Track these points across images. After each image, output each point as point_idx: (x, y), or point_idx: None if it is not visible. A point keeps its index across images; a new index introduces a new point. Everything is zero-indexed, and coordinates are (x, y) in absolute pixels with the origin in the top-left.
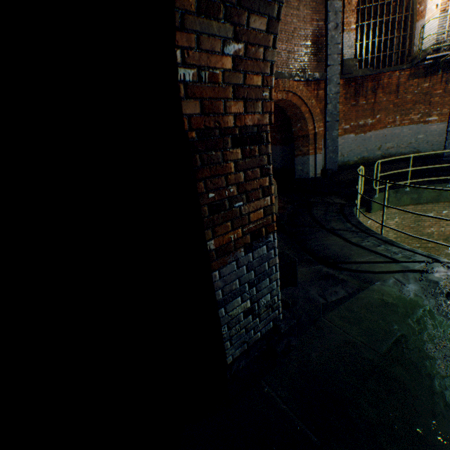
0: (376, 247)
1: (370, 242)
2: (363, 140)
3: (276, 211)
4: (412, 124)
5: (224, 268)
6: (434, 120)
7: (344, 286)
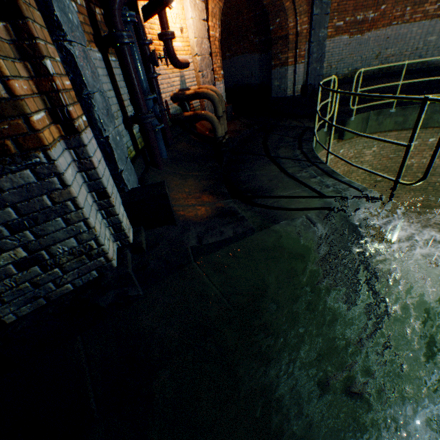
0: (311, 178)
1: (308, 173)
2: (358, 45)
3: (220, 135)
4: (425, 19)
5: None
6: None
7: (237, 226)
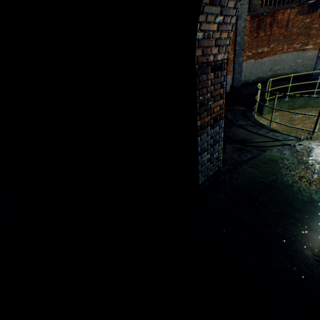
0: (267, 134)
1: (263, 131)
2: (259, 64)
3: None
4: (294, 51)
5: (202, 136)
6: (309, 48)
7: (250, 153)
